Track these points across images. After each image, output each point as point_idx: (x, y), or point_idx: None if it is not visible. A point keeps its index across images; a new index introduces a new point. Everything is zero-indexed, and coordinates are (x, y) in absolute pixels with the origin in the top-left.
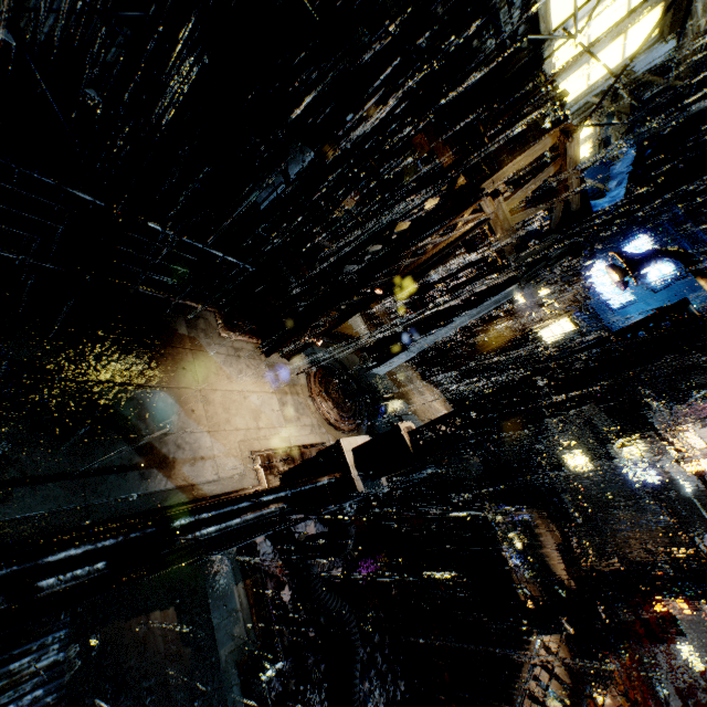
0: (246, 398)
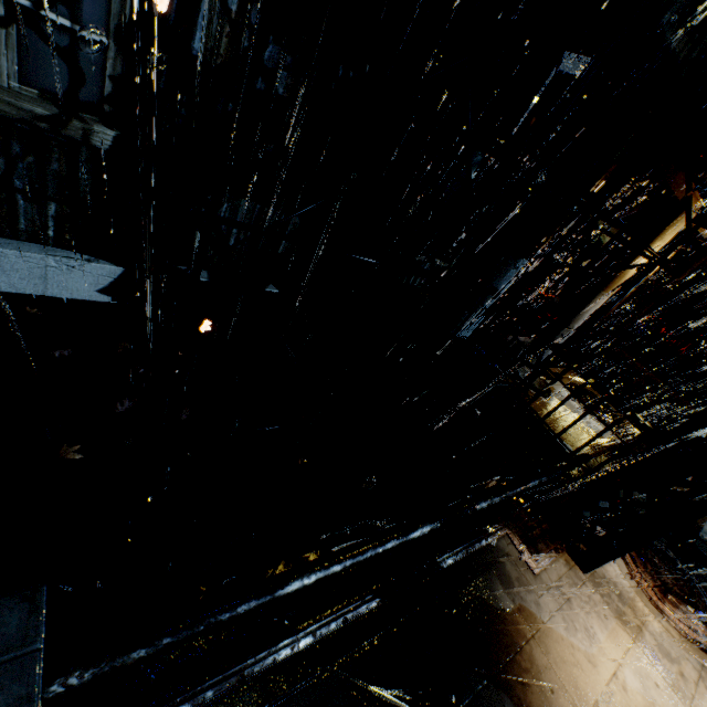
0: (624, 686)
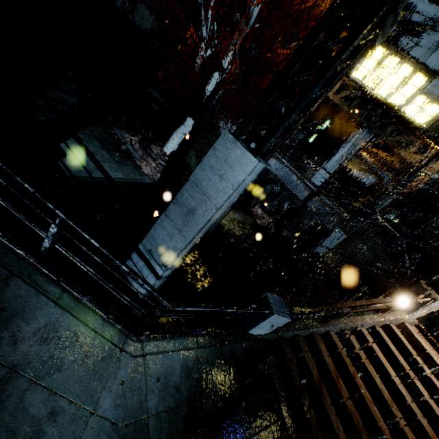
0: None
